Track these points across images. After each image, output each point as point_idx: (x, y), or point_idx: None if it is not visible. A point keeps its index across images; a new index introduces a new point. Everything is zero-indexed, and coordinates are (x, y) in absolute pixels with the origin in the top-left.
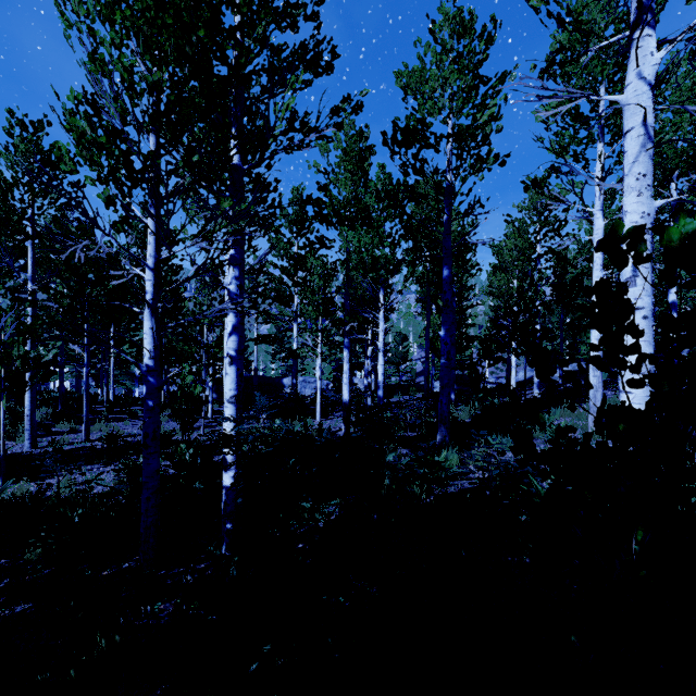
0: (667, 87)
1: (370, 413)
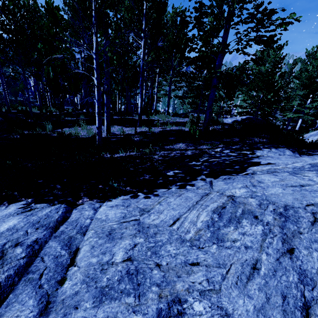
0: None
1: None
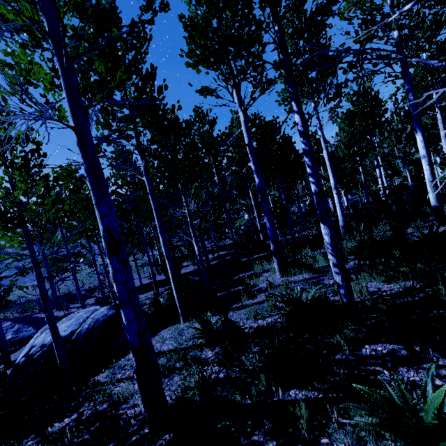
0: None
1: None
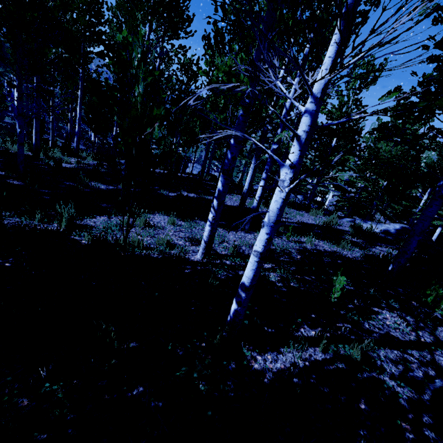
0: None
1: None
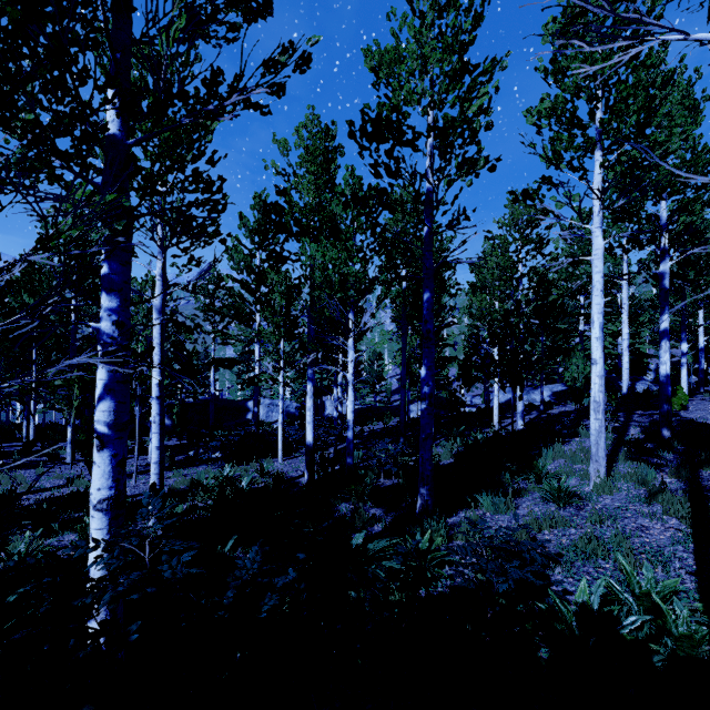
0: (673, 90)
1: (340, 449)
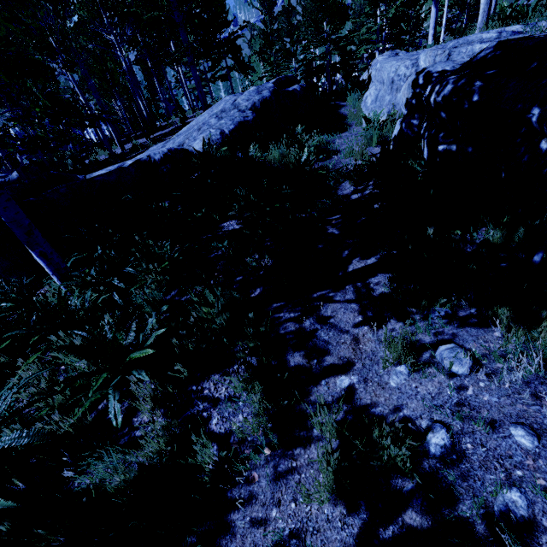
0: None
1: None
